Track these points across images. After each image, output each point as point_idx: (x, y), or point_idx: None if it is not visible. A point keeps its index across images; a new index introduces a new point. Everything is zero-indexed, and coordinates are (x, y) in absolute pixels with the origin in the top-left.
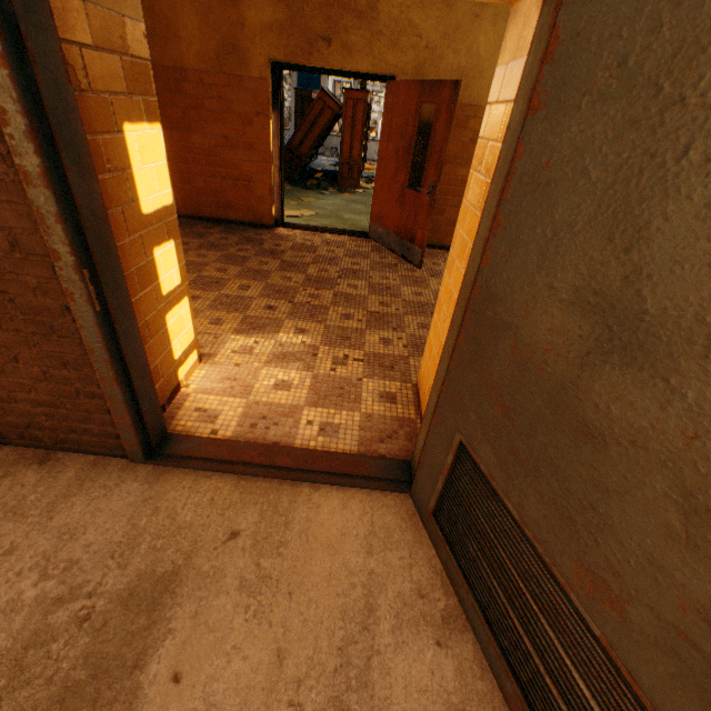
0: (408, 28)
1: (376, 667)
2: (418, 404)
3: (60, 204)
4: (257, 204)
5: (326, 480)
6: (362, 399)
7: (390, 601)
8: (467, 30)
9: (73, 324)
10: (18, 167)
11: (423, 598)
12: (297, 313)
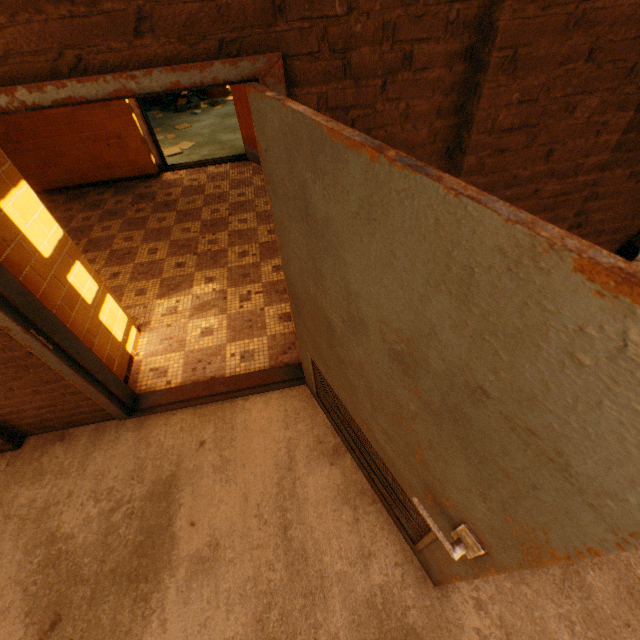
0: None
1: (298, 486)
2: None
3: None
4: (135, 158)
5: (251, 393)
6: (267, 325)
7: (302, 451)
8: None
9: (40, 360)
10: None
11: (321, 443)
12: (203, 264)
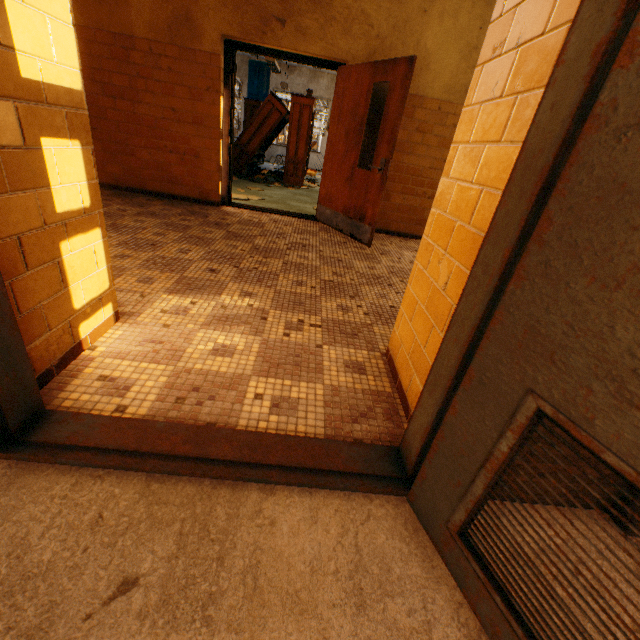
0: (360, 17)
1: None
2: (392, 376)
3: None
4: (203, 181)
5: (283, 479)
6: (324, 368)
7: None
8: (415, 24)
9: None
10: None
11: None
12: (243, 277)
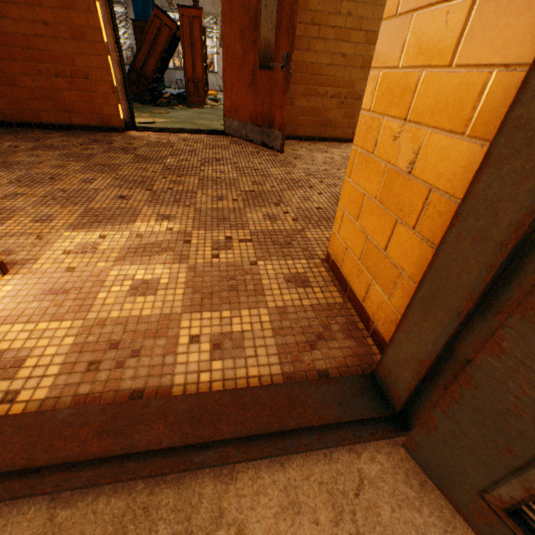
0: None
1: None
2: (339, 283)
3: None
4: (100, 105)
5: (244, 456)
6: (264, 288)
7: None
8: None
9: None
10: None
11: None
12: (157, 200)
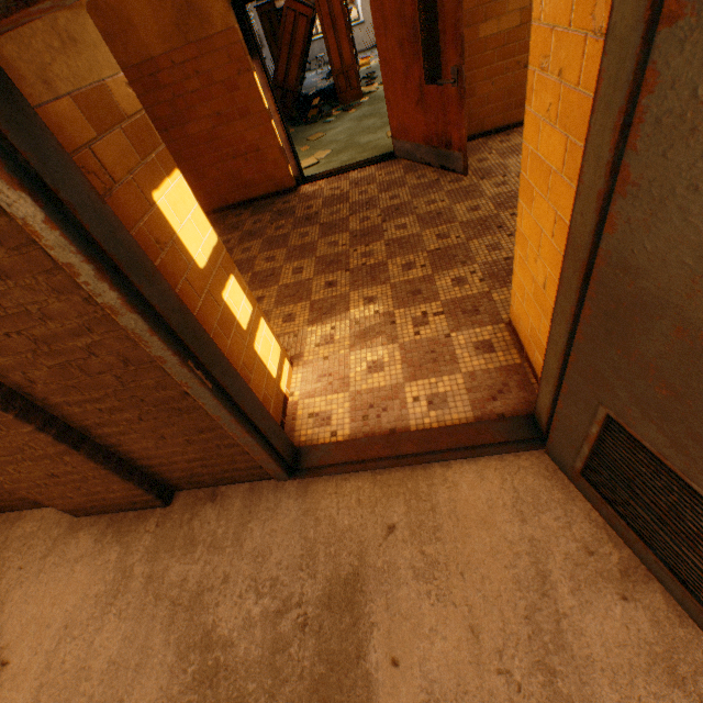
0: None
1: (567, 629)
2: (519, 346)
3: (147, 320)
4: (273, 172)
5: (454, 457)
6: (458, 357)
7: (560, 564)
8: None
9: (196, 403)
10: (102, 305)
11: (593, 555)
12: (358, 281)
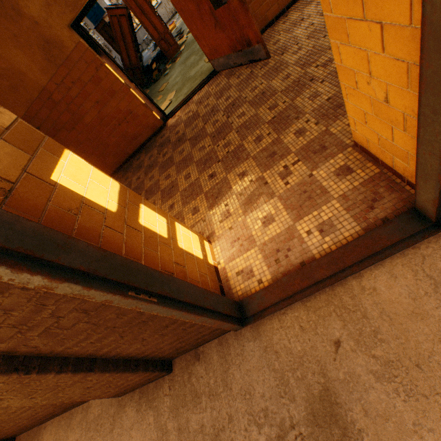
0: None
1: None
2: (371, 159)
3: (78, 282)
4: (146, 121)
5: (362, 268)
6: (326, 188)
7: None
8: None
9: (152, 313)
10: (36, 288)
11: None
12: (228, 166)
